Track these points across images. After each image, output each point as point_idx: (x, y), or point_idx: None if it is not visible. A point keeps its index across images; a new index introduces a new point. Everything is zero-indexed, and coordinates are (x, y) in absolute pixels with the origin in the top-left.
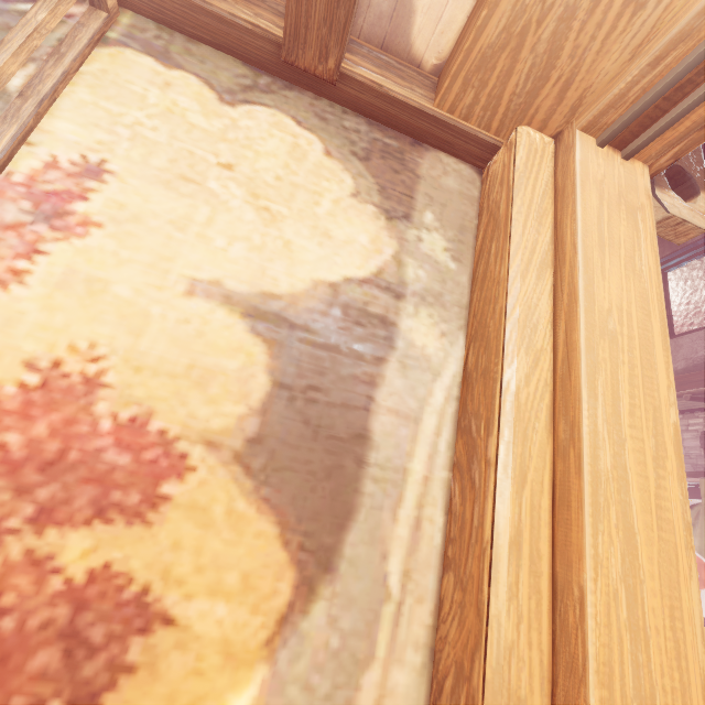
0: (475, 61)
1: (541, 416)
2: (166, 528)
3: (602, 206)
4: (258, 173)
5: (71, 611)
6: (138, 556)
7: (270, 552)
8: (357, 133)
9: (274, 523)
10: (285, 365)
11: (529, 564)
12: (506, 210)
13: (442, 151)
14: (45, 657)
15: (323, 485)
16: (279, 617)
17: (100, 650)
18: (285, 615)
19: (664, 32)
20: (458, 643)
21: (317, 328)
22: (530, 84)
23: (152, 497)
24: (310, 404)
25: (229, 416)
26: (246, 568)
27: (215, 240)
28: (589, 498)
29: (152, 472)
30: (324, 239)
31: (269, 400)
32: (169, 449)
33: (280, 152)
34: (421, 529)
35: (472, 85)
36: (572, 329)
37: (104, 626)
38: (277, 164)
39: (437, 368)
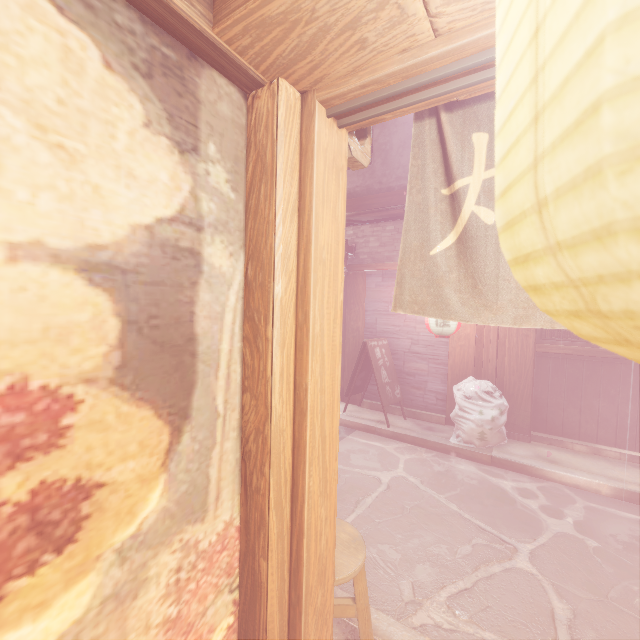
0: (256, 20)
1: (291, 310)
2: (77, 443)
3: (325, 171)
4: (33, 93)
5: (29, 516)
6: (64, 467)
7: (152, 425)
8: (133, 36)
9: (150, 409)
10: (128, 305)
11: (286, 381)
12: (272, 162)
13: (215, 69)
14: (24, 544)
15: (174, 376)
16: (166, 451)
17: (62, 520)
18: (169, 449)
19: (371, 72)
20: (256, 421)
21: (145, 269)
22: (293, 55)
23: (57, 431)
24: (154, 329)
25: (96, 357)
26: (140, 439)
27: (15, 193)
28: (311, 348)
29: (49, 416)
30: (130, 180)
31: (123, 336)
32: (56, 397)
33: (50, 59)
34: (231, 378)
35: (250, 34)
36: (307, 261)
37: (58, 510)
38: (52, 79)
39: (230, 280)
